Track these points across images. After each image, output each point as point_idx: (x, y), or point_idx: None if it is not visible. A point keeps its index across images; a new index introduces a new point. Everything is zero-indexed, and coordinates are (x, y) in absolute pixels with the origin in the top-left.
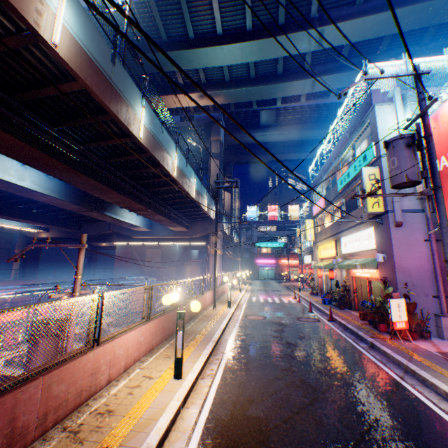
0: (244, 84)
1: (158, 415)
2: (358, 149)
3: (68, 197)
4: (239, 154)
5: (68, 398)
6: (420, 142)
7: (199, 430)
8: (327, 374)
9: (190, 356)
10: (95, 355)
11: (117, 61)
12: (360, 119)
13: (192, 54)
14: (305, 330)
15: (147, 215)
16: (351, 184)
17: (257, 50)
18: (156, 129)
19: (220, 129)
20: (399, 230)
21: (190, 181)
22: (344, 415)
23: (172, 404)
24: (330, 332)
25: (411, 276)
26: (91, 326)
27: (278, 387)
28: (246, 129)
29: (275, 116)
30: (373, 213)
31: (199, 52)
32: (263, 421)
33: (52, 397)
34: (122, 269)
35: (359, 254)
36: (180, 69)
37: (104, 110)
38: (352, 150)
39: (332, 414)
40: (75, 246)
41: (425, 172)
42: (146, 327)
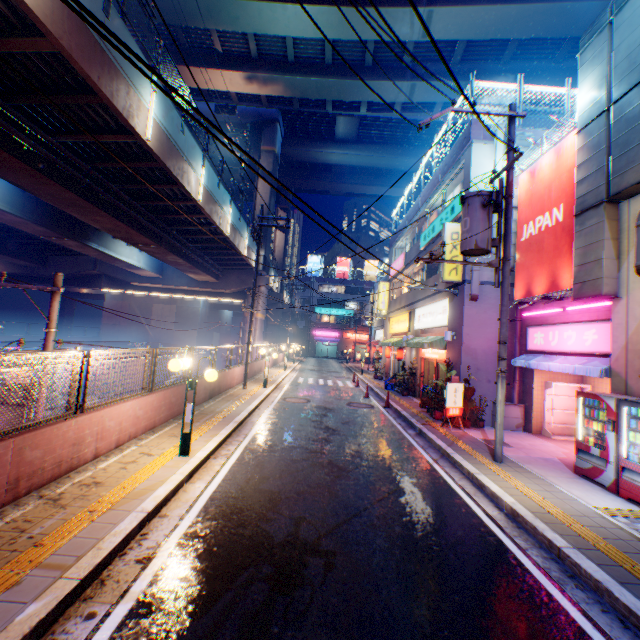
0: (316, 71)
1: (157, 486)
2: (450, 196)
3: (27, 212)
4: (303, 177)
5: (44, 467)
6: (497, 203)
7: (204, 501)
8: (359, 457)
9: (203, 436)
10: (79, 424)
11: (112, 12)
12: (455, 156)
13: (239, 8)
14: (353, 415)
15: (156, 253)
16: (435, 242)
17: (338, 22)
18: (173, 127)
19: (276, 136)
20: (473, 305)
21: (223, 211)
22: (361, 489)
23: (175, 477)
24: (380, 418)
25: (478, 359)
26: (73, 389)
27: (301, 467)
28: (315, 140)
29: (357, 128)
30: (449, 281)
31: (250, 7)
32: (276, 494)
33: (25, 463)
34: (115, 329)
35: (432, 331)
36: (190, 105)
37: (91, 88)
38: (442, 197)
39: (351, 488)
40: (47, 289)
41: (497, 240)
42: (147, 399)
